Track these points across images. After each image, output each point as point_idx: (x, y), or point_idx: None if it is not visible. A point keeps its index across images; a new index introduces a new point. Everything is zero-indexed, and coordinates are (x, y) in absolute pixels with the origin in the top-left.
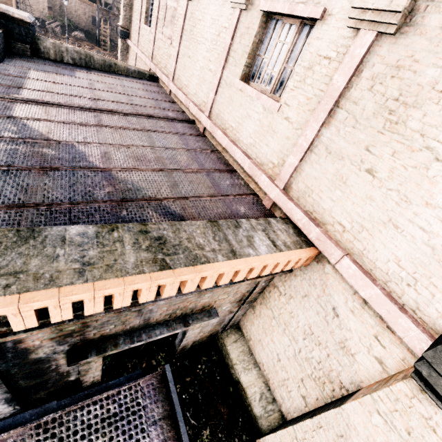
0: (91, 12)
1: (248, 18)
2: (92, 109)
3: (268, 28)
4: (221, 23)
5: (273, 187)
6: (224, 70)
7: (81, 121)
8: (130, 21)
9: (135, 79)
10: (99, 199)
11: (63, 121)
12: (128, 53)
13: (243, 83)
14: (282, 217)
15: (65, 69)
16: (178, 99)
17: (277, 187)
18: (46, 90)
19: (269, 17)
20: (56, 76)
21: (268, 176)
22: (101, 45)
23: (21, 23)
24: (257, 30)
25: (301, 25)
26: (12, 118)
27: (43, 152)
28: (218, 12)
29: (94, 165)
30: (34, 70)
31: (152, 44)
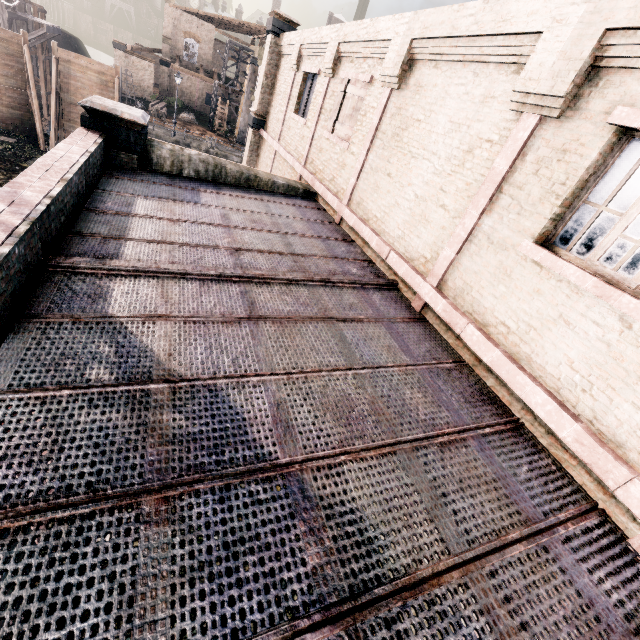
0: (206, 88)
1: (563, 134)
2: (235, 276)
3: (618, 155)
4: (477, 132)
5: None
6: (485, 214)
7: (221, 310)
8: (267, 106)
9: (283, 198)
10: (299, 613)
11: (194, 315)
12: (260, 147)
13: (548, 252)
14: None
15: (186, 189)
16: (358, 235)
17: None
18: (161, 238)
19: (627, 136)
20: (173, 205)
21: None
22: (215, 130)
23: (130, 126)
24: (594, 159)
25: None
26: (107, 320)
27: (162, 424)
28: (469, 114)
29: (266, 455)
30: (143, 196)
31: (307, 143)
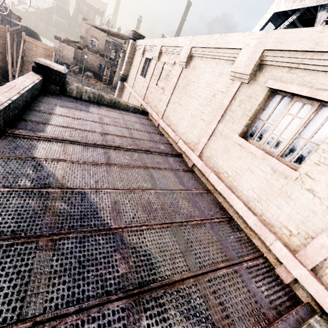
0: (100, 62)
1: (249, 90)
2: (102, 145)
3: (271, 100)
4: (217, 87)
5: (296, 263)
6: (219, 123)
7: (93, 159)
8: (128, 72)
9: (131, 113)
10: (112, 293)
11: (78, 160)
12: (123, 90)
13: (244, 140)
14: (319, 313)
15: (82, 105)
16: (166, 132)
17: (303, 265)
18: (66, 125)
19: (273, 92)
20: (75, 111)
21: (283, 243)
22: (102, 81)
23: (57, 73)
24: (261, 101)
25: (319, 106)
26: (33, 159)
27: (55, 207)
28: (214, 80)
29: (106, 223)
30: (60, 106)
31: (145, 89)
